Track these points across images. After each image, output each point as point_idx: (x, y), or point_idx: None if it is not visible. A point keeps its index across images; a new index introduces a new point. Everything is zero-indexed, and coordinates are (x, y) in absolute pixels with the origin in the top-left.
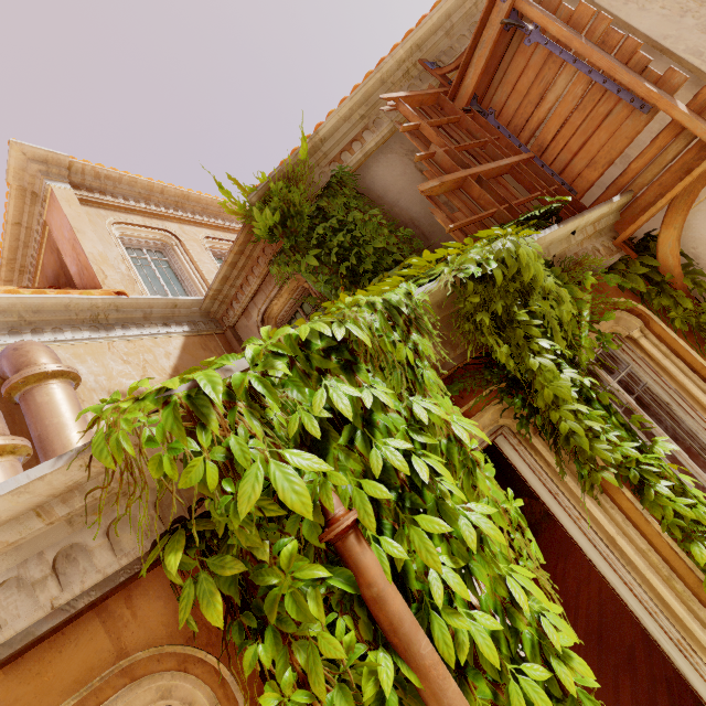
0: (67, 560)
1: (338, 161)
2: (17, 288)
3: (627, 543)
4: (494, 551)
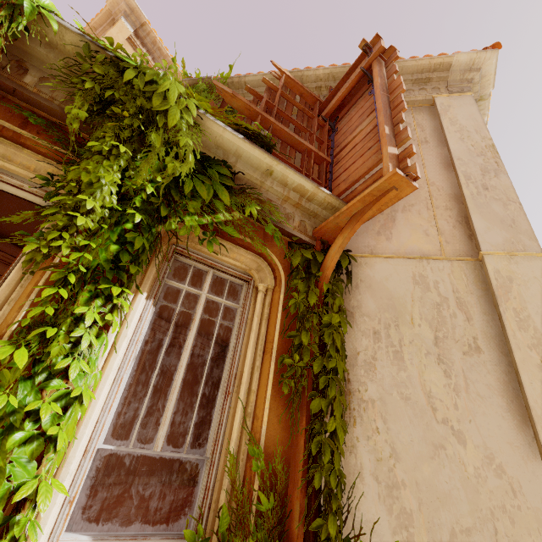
0: None
1: None
2: None
3: None
4: None
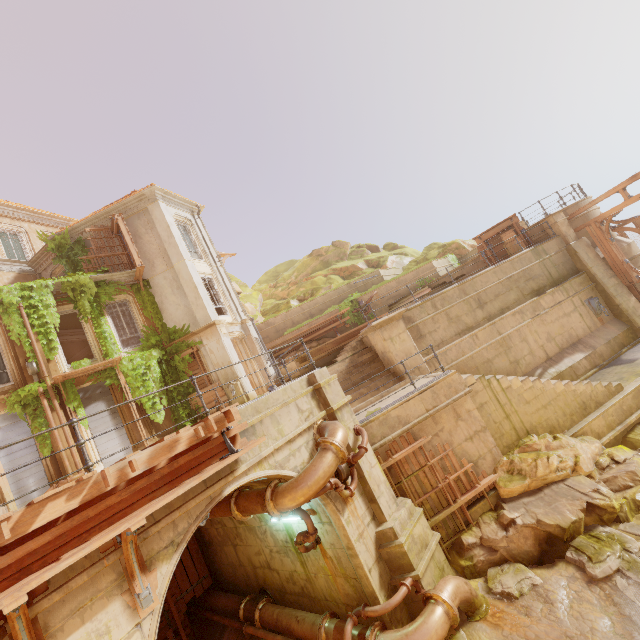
0: None
1: (82, 234)
2: None
3: (88, 330)
4: (47, 317)
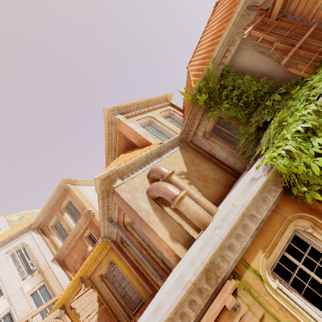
0: (263, 201)
1: (221, 64)
2: (123, 154)
3: None
4: None
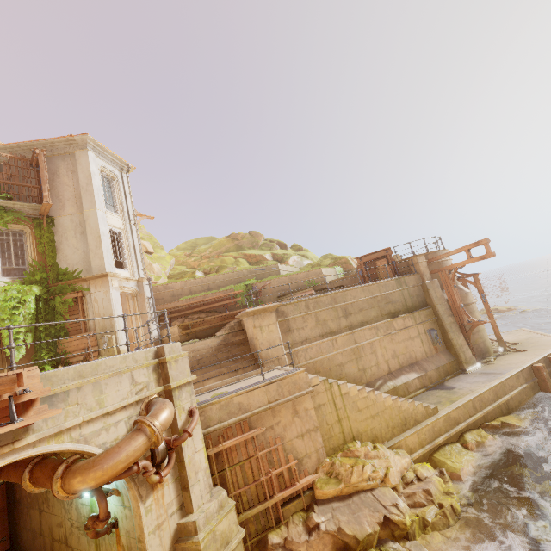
0: None
1: None
2: None
3: None
4: None
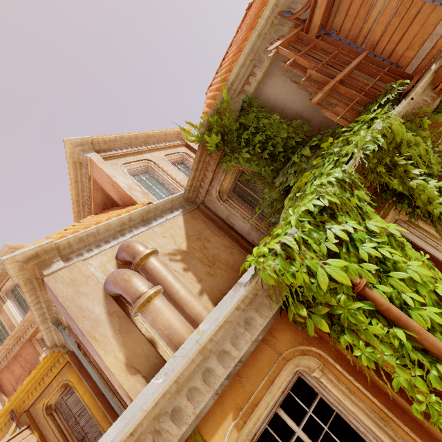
0: (247, 324)
1: (243, 92)
2: (94, 215)
3: None
4: (424, 280)
